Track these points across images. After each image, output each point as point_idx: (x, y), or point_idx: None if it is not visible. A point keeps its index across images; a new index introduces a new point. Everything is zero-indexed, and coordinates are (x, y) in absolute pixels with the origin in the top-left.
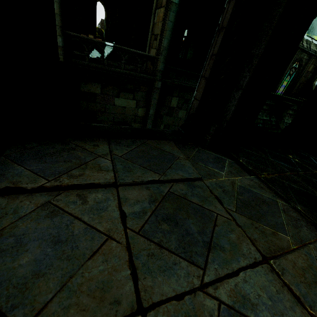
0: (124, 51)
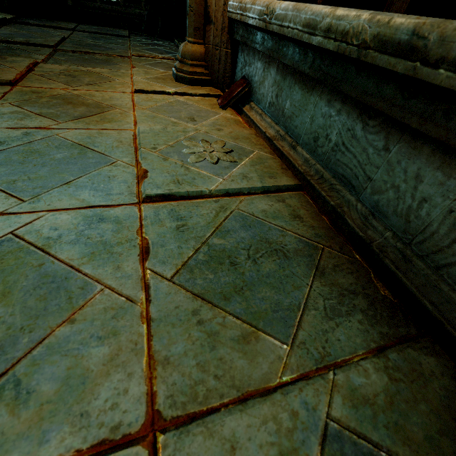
0: None
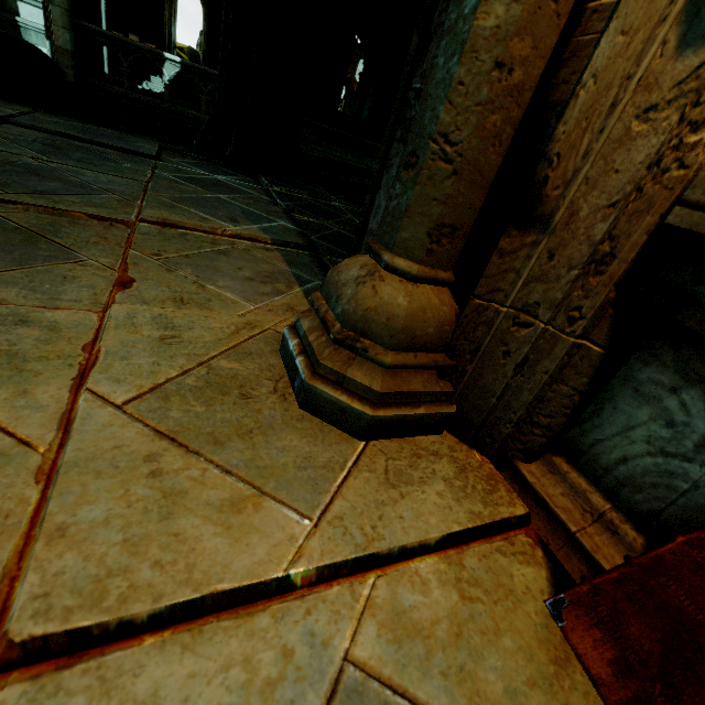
0: (205, 76)
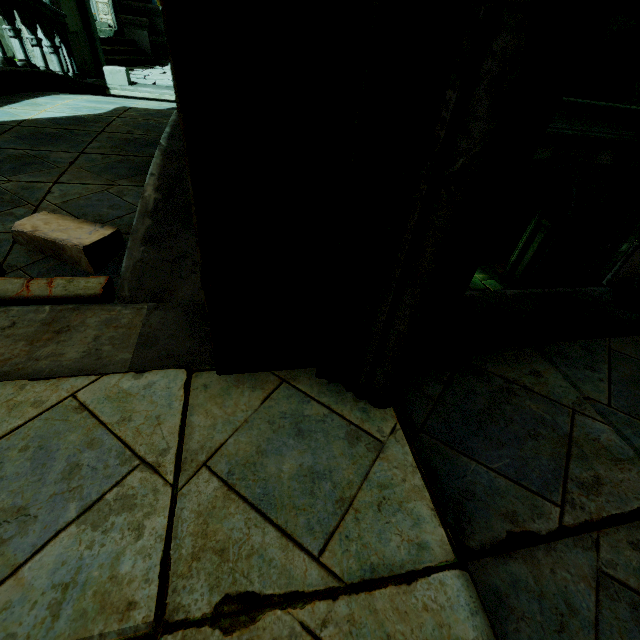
0: None
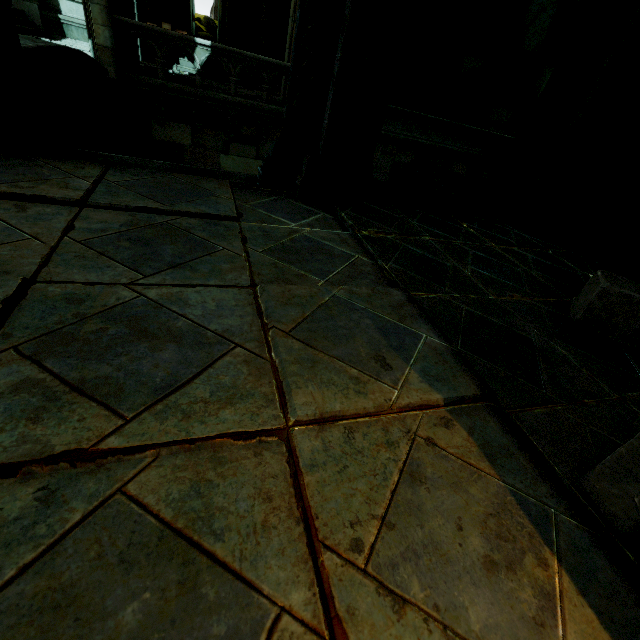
0: (234, 57)
